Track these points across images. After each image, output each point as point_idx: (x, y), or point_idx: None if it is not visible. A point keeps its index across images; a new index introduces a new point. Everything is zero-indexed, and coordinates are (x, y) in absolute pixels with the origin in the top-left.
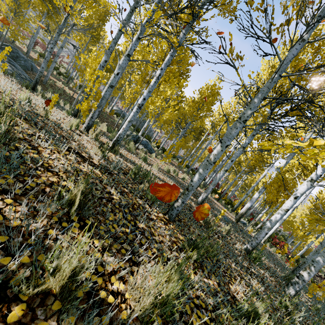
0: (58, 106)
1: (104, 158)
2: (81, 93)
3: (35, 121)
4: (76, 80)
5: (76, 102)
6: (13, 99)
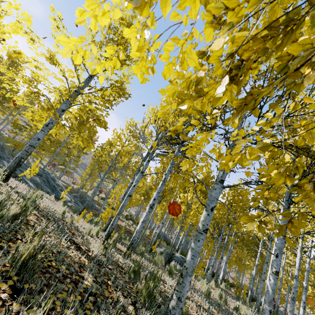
0: (94, 225)
1: (105, 253)
2: (126, 221)
3: (56, 220)
4: (125, 212)
5: (119, 227)
6: (52, 211)
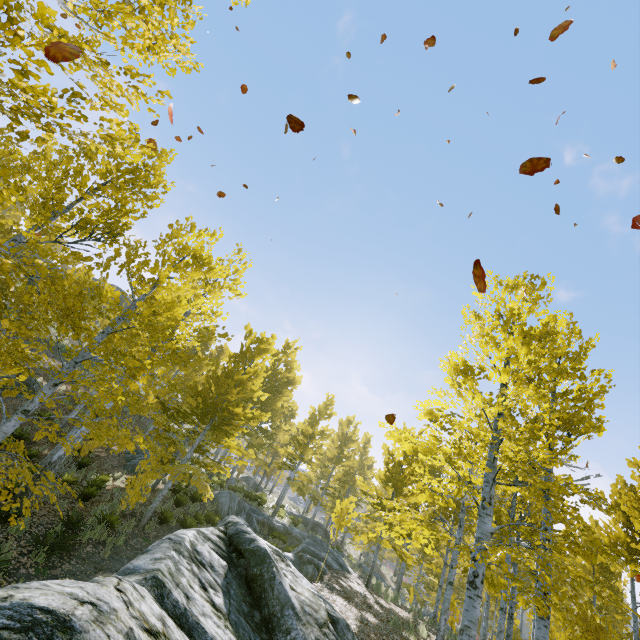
0: None
1: None
2: None
3: None
4: None
5: None
6: None
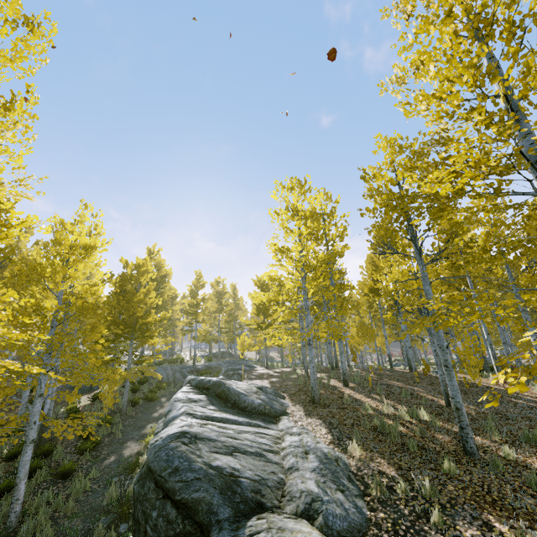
0: None
1: None
2: None
3: None
4: None
5: None
6: None
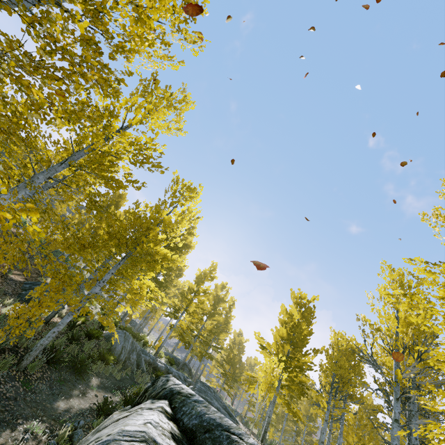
0: None
1: None
2: None
3: None
4: None
5: None
6: None
